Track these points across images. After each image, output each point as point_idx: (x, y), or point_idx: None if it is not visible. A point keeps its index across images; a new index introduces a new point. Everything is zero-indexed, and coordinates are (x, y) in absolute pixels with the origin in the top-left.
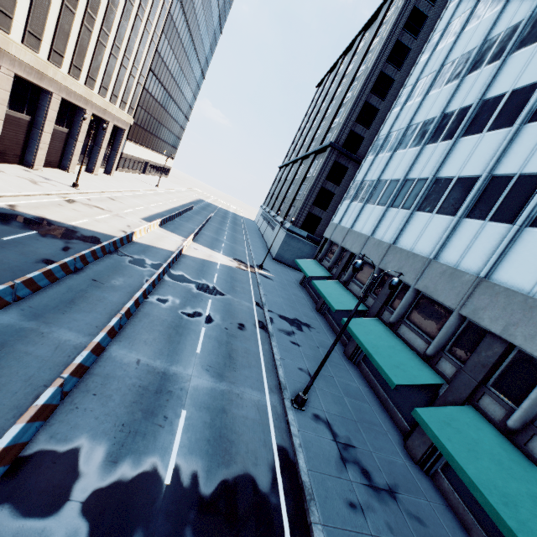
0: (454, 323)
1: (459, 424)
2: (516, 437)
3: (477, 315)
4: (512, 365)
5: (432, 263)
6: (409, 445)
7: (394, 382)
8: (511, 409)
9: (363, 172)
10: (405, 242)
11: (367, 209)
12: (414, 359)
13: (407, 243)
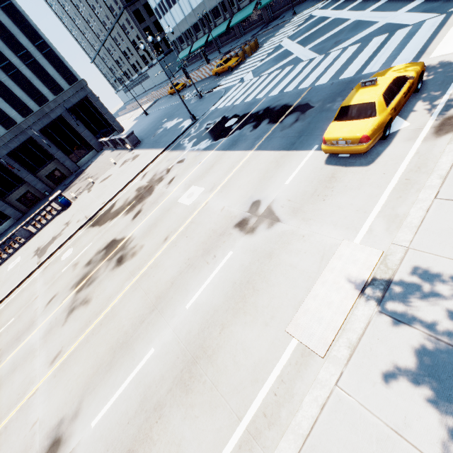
0: (219, 7)
1: (234, 19)
2: (239, 10)
3: (219, 0)
4: (230, 0)
5: (204, 1)
6: (239, 37)
7: (225, 30)
8: (236, 7)
9: (152, 2)
10: (194, 5)
11: (173, 11)
12: (224, 24)
13: (195, 5)
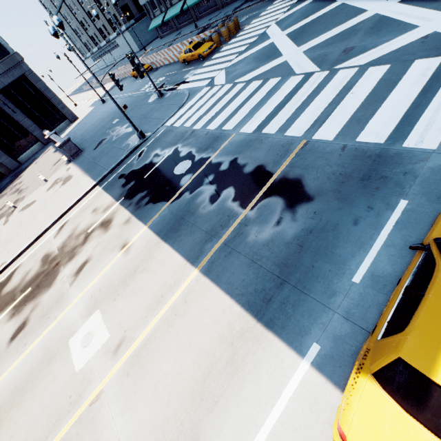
0: None
1: None
2: None
3: None
4: None
5: None
6: (220, 8)
7: None
8: None
9: None
10: None
11: None
12: None
13: None
